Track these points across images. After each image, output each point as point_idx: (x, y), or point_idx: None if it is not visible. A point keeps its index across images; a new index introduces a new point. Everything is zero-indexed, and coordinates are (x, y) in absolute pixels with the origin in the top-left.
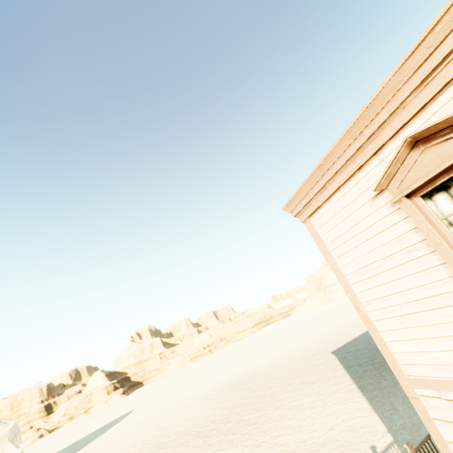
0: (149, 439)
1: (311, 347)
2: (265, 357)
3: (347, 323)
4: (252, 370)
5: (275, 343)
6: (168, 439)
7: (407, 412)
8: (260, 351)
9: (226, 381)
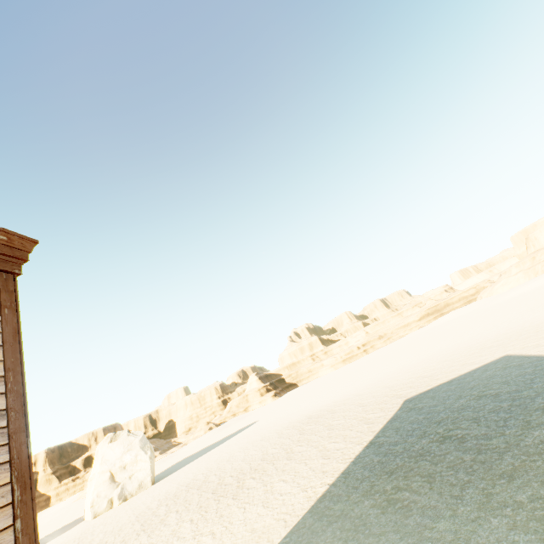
0: (213, 469)
1: (409, 379)
2: (372, 381)
3: (497, 335)
4: (341, 401)
5: (408, 355)
6: (212, 477)
7: None
8: (385, 366)
9: (314, 411)
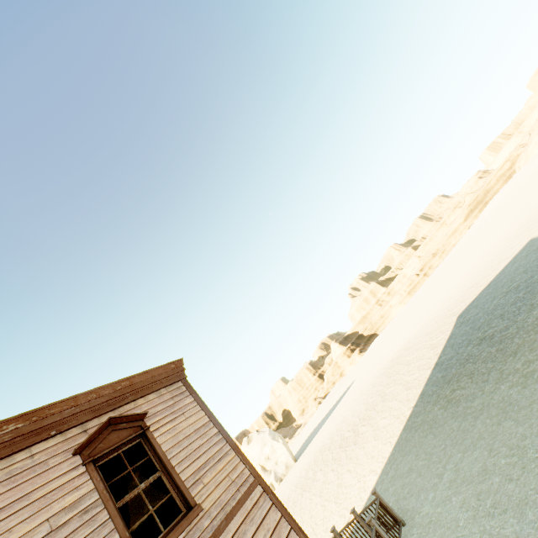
0: (334, 432)
1: (461, 294)
2: (434, 306)
3: (527, 216)
4: (413, 336)
5: (460, 267)
6: (335, 438)
7: (386, 484)
8: (443, 286)
9: (394, 354)
